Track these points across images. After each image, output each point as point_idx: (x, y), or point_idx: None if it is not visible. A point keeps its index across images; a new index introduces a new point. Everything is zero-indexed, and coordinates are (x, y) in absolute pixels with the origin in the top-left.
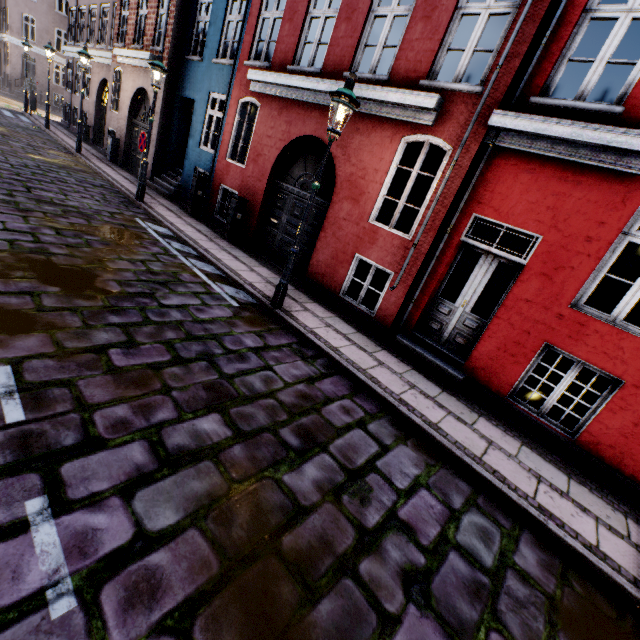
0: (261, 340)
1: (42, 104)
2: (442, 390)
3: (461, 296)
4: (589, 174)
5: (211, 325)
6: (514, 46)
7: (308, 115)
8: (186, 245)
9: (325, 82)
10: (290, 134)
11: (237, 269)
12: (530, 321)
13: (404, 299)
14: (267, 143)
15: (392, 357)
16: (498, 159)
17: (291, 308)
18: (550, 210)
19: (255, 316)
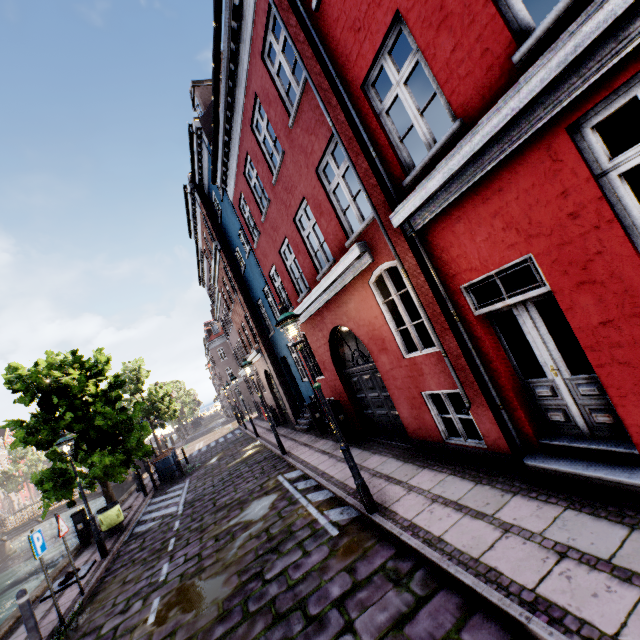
0: (350, 577)
1: (252, 408)
2: (628, 529)
3: (542, 364)
4: (498, 176)
5: (302, 585)
6: (364, 176)
7: (323, 317)
8: (310, 478)
9: (311, 294)
10: (325, 336)
11: (345, 478)
12: (639, 344)
13: (491, 410)
14: (321, 352)
15: (528, 503)
16: (430, 236)
17: (391, 500)
18: (507, 229)
19: (352, 538)
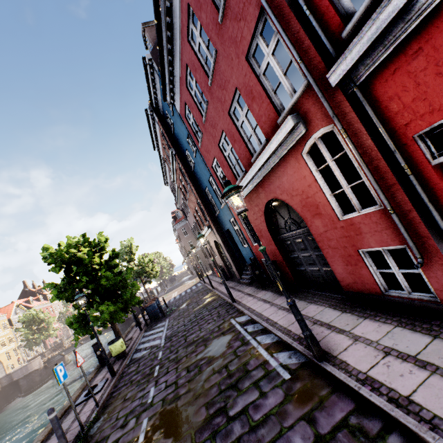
0: (311, 429)
1: (208, 268)
2: None
3: None
4: None
5: (263, 428)
6: (296, 42)
7: (258, 194)
8: (256, 322)
9: (248, 175)
10: (260, 210)
11: (288, 325)
12: None
13: None
14: (258, 223)
15: None
16: (374, 86)
17: (338, 348)
18: None
19: (305, 384)
